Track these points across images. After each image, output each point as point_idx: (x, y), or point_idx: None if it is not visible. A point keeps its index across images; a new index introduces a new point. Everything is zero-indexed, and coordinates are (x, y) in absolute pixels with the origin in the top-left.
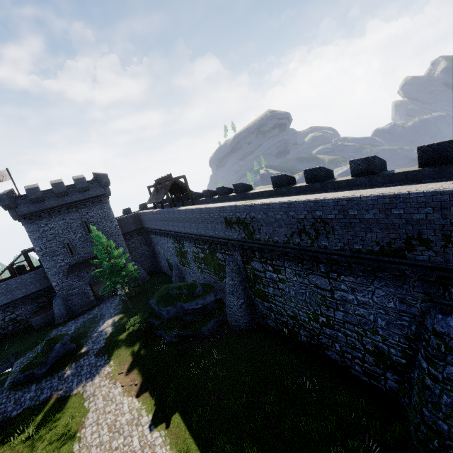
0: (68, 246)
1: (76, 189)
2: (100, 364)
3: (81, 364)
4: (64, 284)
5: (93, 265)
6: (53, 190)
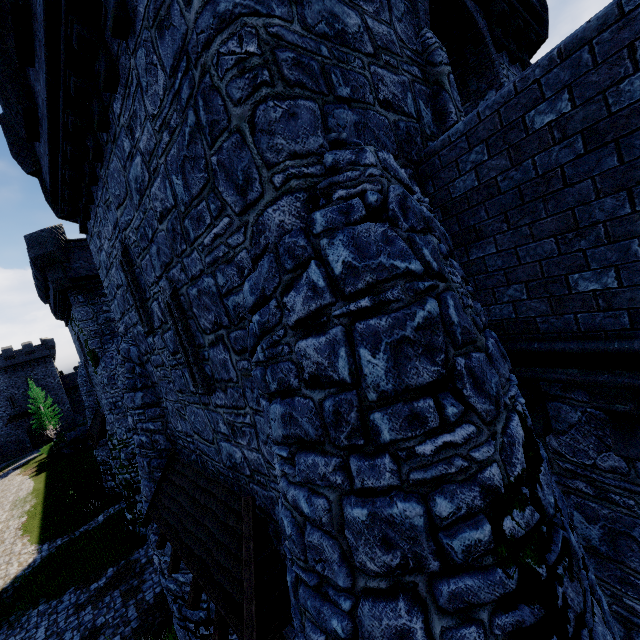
0: (11, 400)
1: (24, 352)
2: (15, 471)
3: (1, 474)
4: (3, 432)
5: (32, 415)
6: (3, 355)
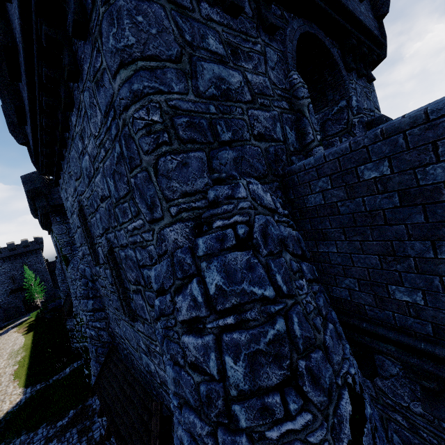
0: (12, 278)
1: (22, 246)
2: (13, 329)
3: (3, 331)
4: (6, 300)
5: (26, 290)
6: (8, 248)
